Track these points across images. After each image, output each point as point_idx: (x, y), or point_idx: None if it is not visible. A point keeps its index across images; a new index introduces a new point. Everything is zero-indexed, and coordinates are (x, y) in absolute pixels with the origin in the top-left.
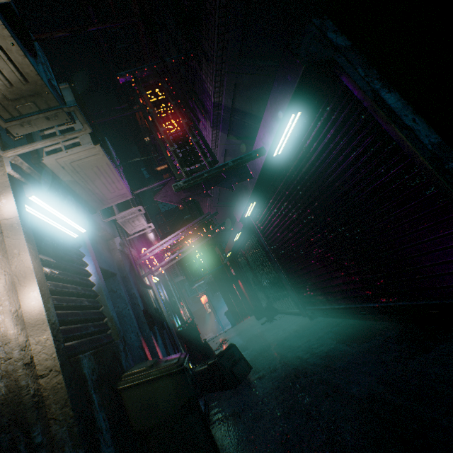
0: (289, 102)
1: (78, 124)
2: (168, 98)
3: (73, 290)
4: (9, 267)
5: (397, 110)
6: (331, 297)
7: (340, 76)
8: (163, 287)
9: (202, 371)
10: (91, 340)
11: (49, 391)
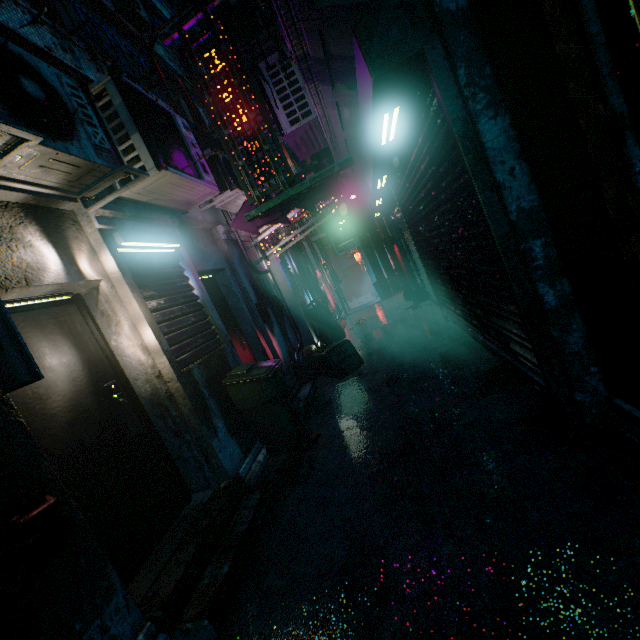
0: (372, 106)
1: (137, 141)
2: (229, 73)
3: (179, 313)
4: (128, 313)
5: (492, 154)
6: (457, 312)
7: (431, 82)
8: (292, 258)
9: (316, 359)
10: (201, 350)
11: (174, 390)
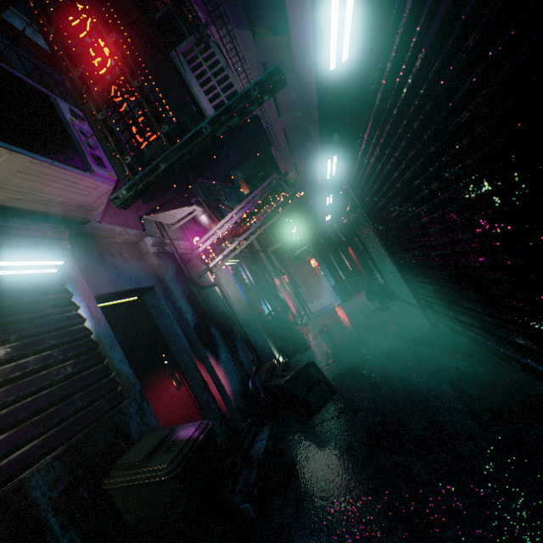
0: None
1: None
2: None
3: (35, 366)
4: None
5: None
6: (462, 319)
7: None
8: (246, 268)
9: (275, 389)
10: (76, 421)
11: None
